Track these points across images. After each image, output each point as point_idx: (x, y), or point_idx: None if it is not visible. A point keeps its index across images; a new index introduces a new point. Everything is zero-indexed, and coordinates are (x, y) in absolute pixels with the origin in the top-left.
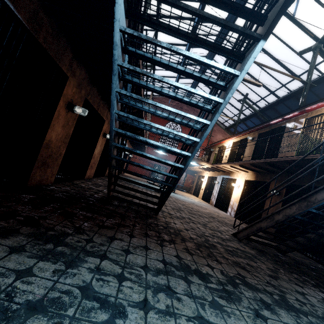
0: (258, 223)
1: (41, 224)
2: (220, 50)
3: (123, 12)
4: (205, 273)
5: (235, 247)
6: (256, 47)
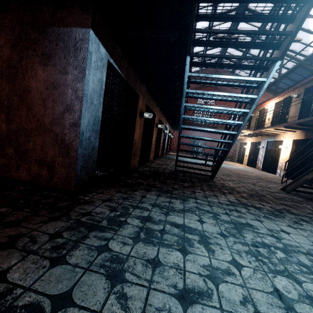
0: (304, 176)
1: (156, 187)
2: (251, 68)
3: (189, 65)
4: (258, 207)
5: (283, 196)
6: (275, 65)
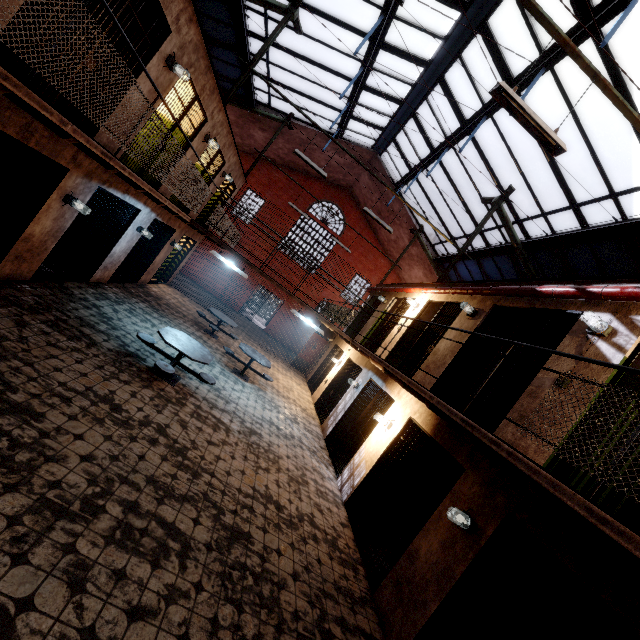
0: None
1: None
2: None
3: None
4: None
5: None
6: None
